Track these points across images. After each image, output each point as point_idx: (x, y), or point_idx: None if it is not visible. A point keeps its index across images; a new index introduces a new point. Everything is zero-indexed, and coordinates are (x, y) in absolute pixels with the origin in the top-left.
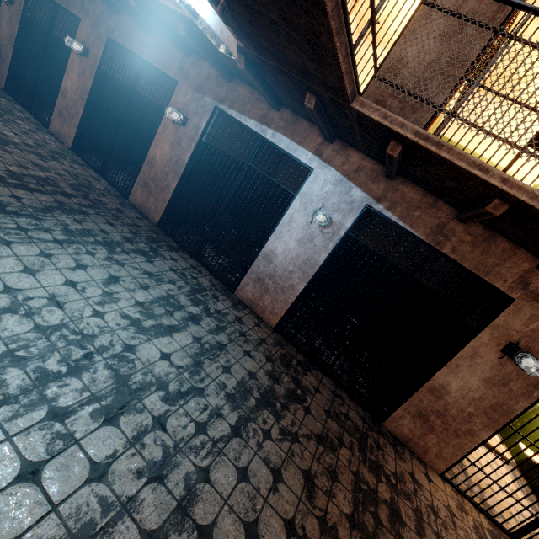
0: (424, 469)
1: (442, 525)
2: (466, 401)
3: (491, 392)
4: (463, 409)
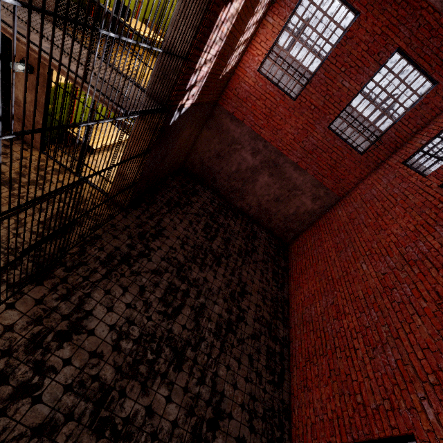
0: (27, 148)
1: (4, 157)
2: (29, 104)
3: (33, 95)
4: (30, 110)
